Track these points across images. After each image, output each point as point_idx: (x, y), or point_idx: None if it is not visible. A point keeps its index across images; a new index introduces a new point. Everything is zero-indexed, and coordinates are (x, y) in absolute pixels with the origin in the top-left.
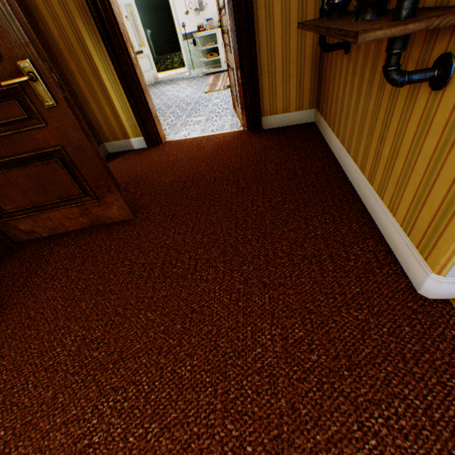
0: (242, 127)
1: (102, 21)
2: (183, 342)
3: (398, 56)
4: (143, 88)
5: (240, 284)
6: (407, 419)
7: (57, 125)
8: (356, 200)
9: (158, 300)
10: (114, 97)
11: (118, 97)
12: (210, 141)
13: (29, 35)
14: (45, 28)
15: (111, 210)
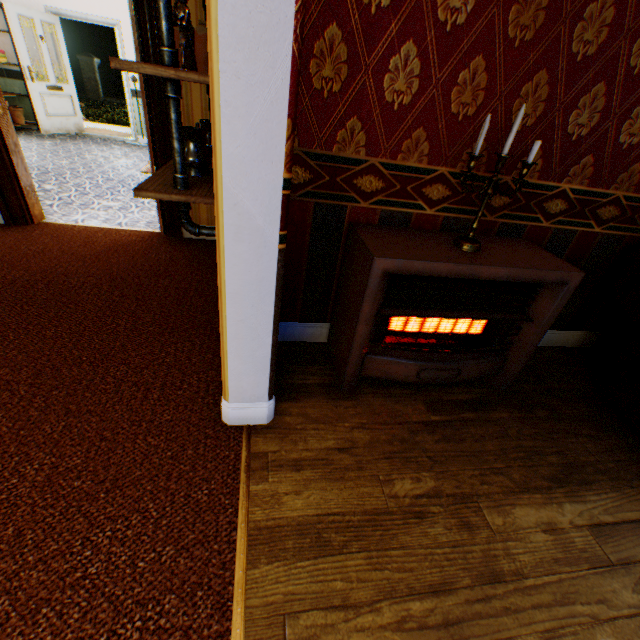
0: (161, 229)
1: None
2: None
3: (186, 213)
4: (11, 147)
5: (38, 411)
6: (136, 529)
7: None
8: None
9: None
10: None
11: None
12: (109, 236)
13: None
14: None
15: None
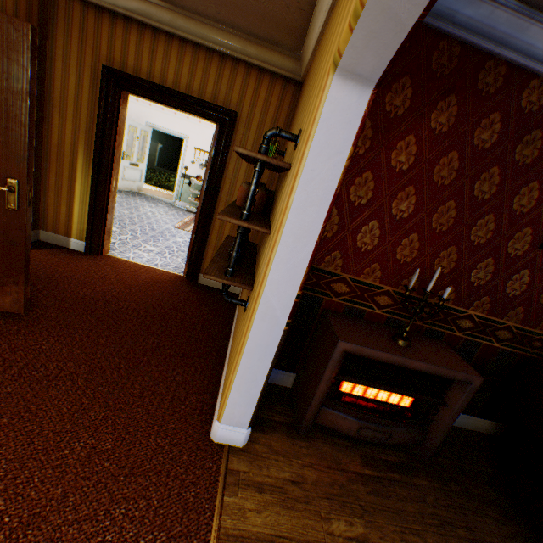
0: (183, 273)
1: (101, 157)
2: (2, 433)
3: (226, 289)
4: (110, 209)
5: (88, 400)
6: (142, 511)
7: (6, 220)
8: (222, 363)
9: (0, 394)
10: (78, 203)
11: (82, 204)
12: (149, 272)
13: (30, 170)
14: (48, 135)
15: (4, 298)
